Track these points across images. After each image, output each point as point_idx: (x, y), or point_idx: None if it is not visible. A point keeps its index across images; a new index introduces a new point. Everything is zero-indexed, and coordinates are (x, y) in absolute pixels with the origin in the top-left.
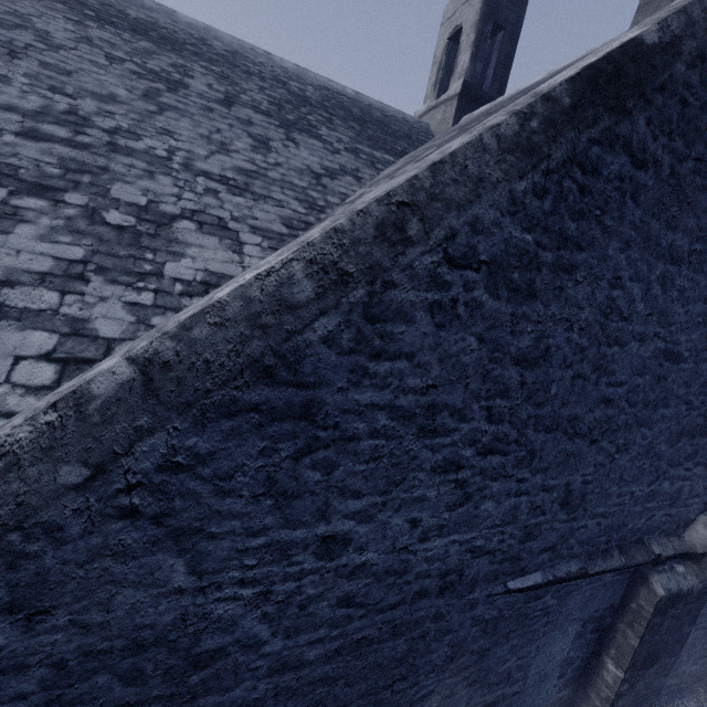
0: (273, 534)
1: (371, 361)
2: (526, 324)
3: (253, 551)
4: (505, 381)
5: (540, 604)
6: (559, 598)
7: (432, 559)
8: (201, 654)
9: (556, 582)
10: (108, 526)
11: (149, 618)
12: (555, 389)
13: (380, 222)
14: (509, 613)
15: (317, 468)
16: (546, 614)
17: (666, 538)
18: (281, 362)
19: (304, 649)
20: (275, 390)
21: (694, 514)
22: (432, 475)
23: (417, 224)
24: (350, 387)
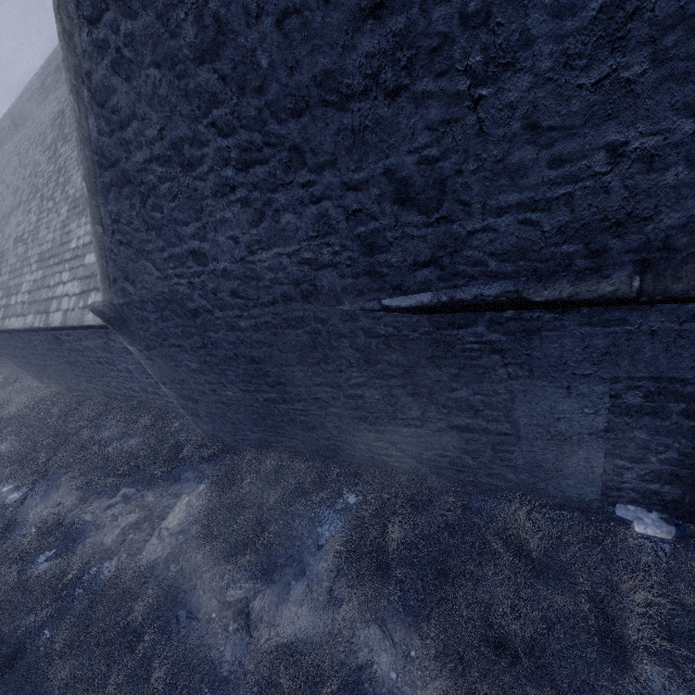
0: (168, 251)
1: (123, 133)
2: (175, 13)
3: (169, 260)
4: (206, 89)
5: (470, 336)
6: (510, 334)
7: (273, 269)
8: (191, 310)
9: (467, 308)
10: (121, 249)
11: (161, 289)
12: (264, 58)
13: (63, 35)
14: (416, 335)
15: (156, 211)
16: (494, 352)
17: None
18: (99, 157)
19: (235, 320)
20: (109, 172)
21: None
22: (217, 200)
23: (64, 17)
24: (129, 155)
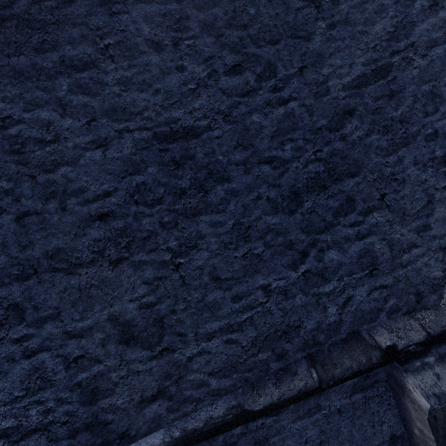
0: None
1: None
2: None
3: None
4: None
5: None
6: None
7: None
8: None
9: (201, 436)
10: None
11: None
12: None
13: None
14: None
15: None
16: None
17: (408, 317)
18: None
19: None
20: None
21: (434, 269)
22: None
23: None
24: None
